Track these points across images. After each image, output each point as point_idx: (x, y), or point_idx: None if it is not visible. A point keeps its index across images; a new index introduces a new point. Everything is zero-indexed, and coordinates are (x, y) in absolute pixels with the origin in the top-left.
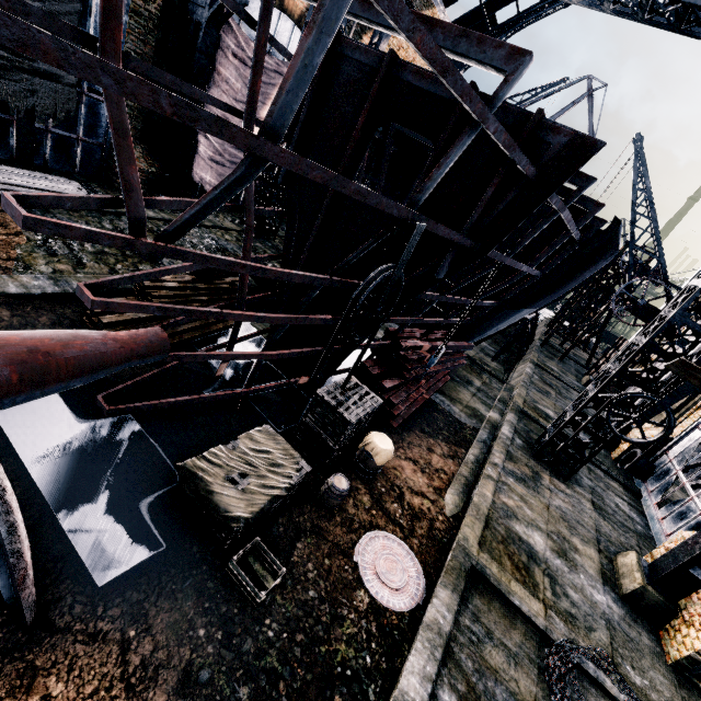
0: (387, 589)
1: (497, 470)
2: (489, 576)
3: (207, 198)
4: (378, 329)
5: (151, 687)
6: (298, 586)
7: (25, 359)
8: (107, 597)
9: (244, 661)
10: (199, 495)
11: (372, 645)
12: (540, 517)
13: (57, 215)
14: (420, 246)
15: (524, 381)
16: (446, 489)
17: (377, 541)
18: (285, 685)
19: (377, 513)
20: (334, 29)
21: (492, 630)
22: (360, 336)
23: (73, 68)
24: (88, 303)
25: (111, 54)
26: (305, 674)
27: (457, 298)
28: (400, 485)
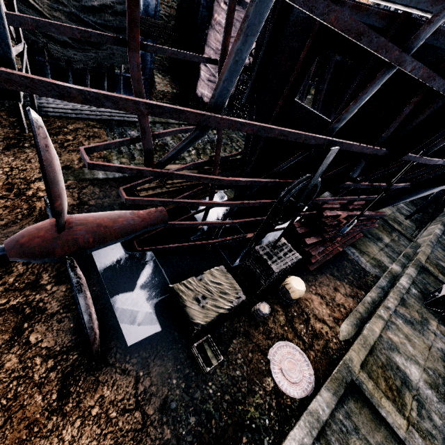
0: (286, 381)
1: (389, 312)
2: (364, 390)
3: (179, 146)
4: (299, 213)
5: (147, 404)
6: (230, 366)
7: (95, 230)
8: (131, 352)
9: (194, 403)
10: (180, 305)
11: (271, 413)
12: (420, 354)
13: (124, 127)
14: (340, 151)
15: (430, 241)
16: (343, 319)
17: (285, 348)
18: (215, 422)
19: (288, 329)
20: (258, 29)
21: (359, 427)
22: (284, 220)
23: (90, 102)
24: (124, 200)
25: (134, 49)
26: (227, 419)
27: (372, 184)
28: (308, 312)
